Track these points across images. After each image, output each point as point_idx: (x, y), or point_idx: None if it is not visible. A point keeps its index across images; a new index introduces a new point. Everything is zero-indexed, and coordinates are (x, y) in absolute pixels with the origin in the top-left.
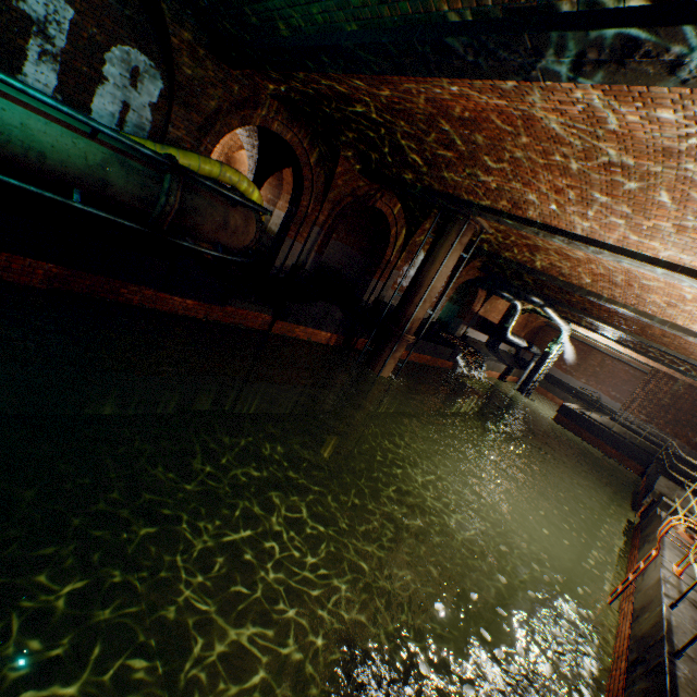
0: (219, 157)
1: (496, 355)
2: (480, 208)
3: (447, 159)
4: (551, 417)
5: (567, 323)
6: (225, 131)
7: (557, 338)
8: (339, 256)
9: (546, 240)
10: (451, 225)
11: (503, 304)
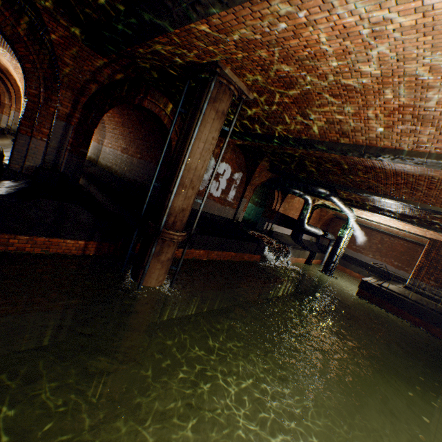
0: None
1: (300, 244)
2: None
3: None
4: (354, 292)
5: (352, 211)
6: None
7: (345, 224)
8: (143, 171)
9: None
10: (200, 90)
11: (299, 203)
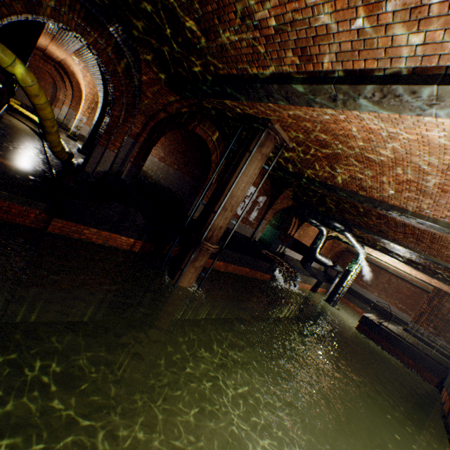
0: (90, 104)
1: (309, 271)
2: (265, 81)
3: (214, 0)
4: (354, 326)
5: (363, 248)
6: (5, 12)
7: (355, 259)
8: (177, 182)
9: (347, 110)
10: (251, 135)
11: (313, 231)
